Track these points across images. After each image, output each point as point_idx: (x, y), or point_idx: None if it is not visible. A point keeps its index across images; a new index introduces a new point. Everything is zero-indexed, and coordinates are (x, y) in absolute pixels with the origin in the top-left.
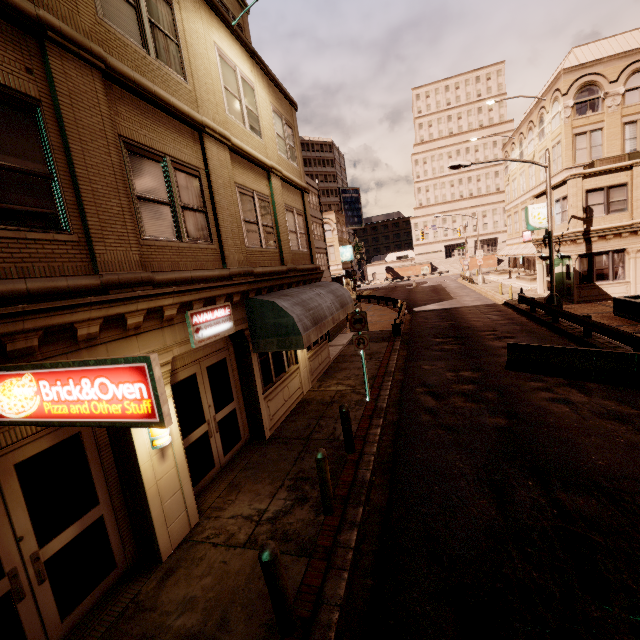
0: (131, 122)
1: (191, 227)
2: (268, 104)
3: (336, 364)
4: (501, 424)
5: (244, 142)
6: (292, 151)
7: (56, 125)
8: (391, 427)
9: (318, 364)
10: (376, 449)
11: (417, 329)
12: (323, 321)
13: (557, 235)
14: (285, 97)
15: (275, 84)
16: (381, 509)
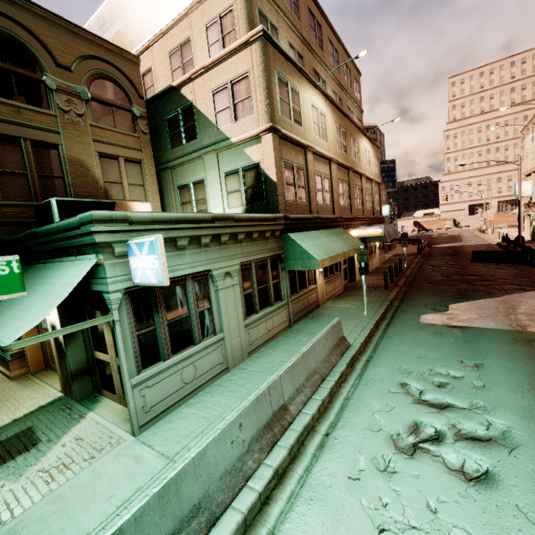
0: (353, 180)
1: (359, 204)
2: (372, 154)
3: (388, 261)
4: (457, 270)
5: (367, 173)
6: (377, 168)
7: (348, 186)
8: (415, 272)
9: (381, 258)
10: (409, 273)
11: (432, 253)
12: (390, 235)
13: (534, 201)
14: (376, 147)
15: (374, 144)
16: (411, 280)
